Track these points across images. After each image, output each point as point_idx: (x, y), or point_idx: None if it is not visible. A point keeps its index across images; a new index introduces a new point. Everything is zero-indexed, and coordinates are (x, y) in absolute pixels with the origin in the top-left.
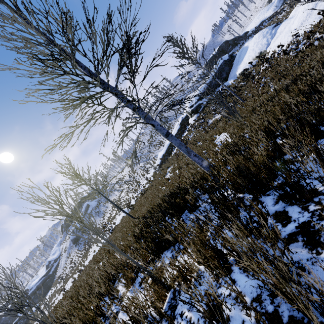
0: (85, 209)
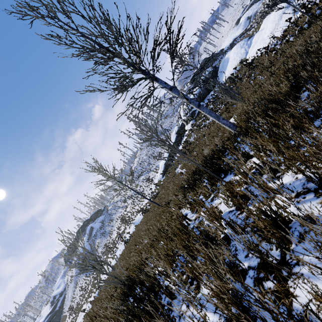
0: (89, 232)
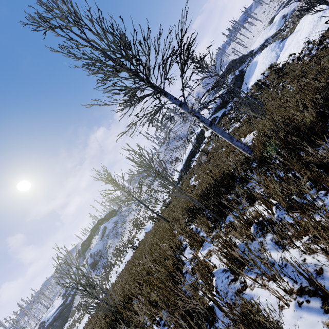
0: (103, 231)
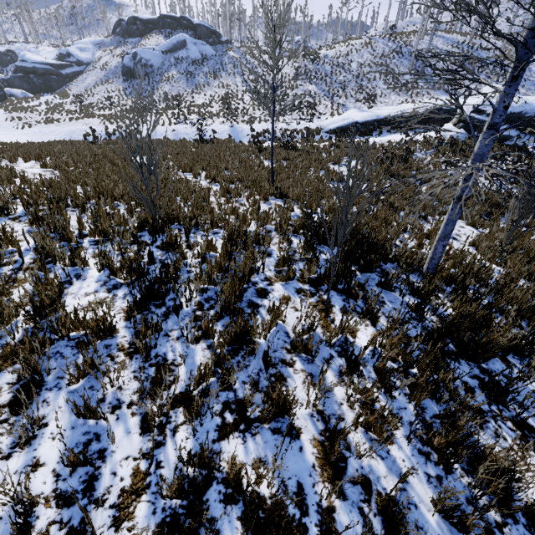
0: (176, 44)
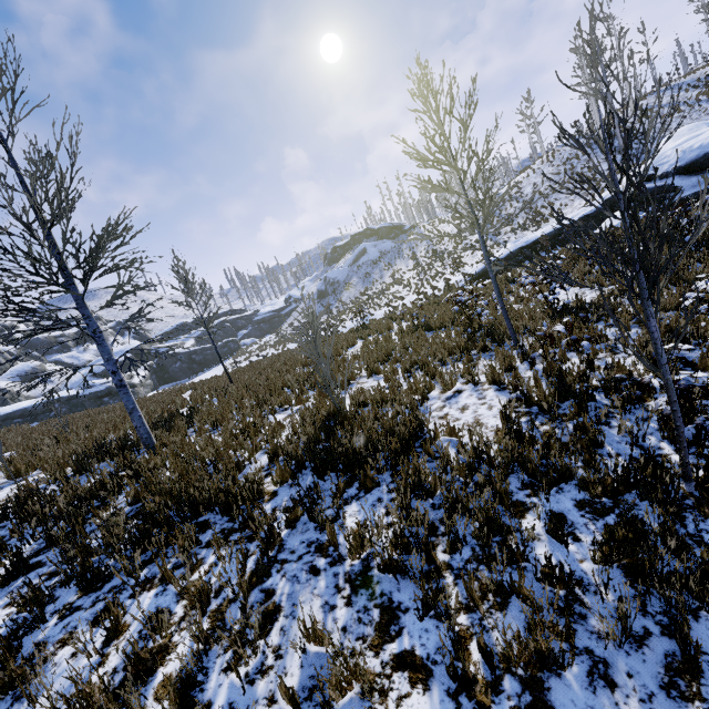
0: (358, 254)
